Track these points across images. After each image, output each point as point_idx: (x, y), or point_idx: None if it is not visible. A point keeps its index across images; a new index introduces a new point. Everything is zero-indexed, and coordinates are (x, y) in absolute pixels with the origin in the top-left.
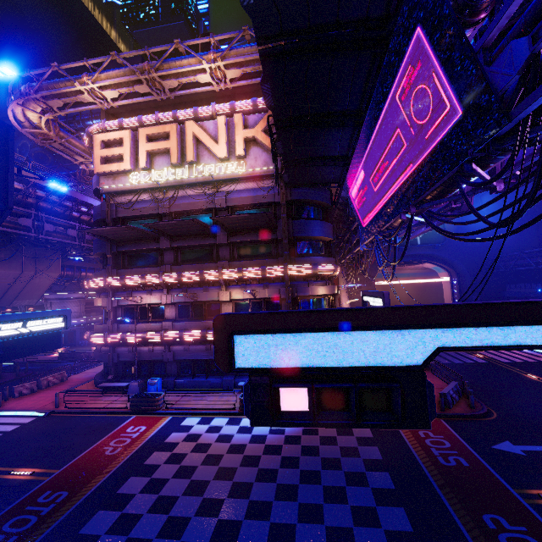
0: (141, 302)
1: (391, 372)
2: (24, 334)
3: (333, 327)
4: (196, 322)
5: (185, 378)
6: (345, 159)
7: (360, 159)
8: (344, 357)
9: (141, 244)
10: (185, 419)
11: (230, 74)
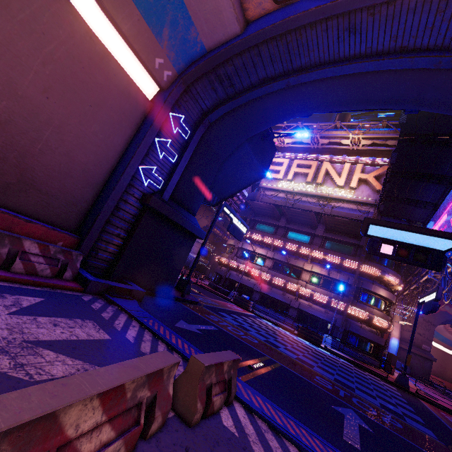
0: (255, 251)
1: (430, 249)
2: (237, 227)
3: (410, 230)
4: (283, 275)
5: (262, 306)
6: (435, 205)
7: (446, 206)
8: (412, 241)
9: (268, 219)
10: (263, 319)
11: (364, 142)
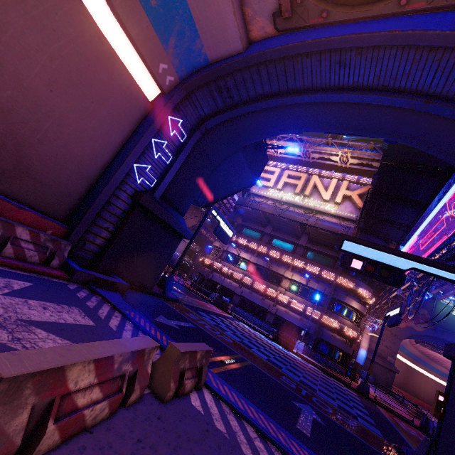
0: (239, 254)
1: (393, 267)
2: (224, 230)
3: (379, 249)
4: (264, 280)
5: (241, 309)
6: (408, 227)
7: (417, 229)
8: (379, 258)
9: (255, 225)
10: (240, 322)
11: (352, 161)
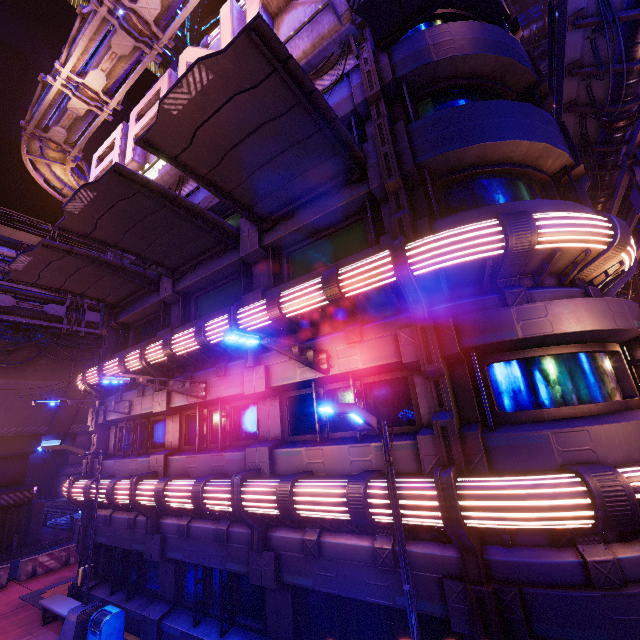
0: (131, 412)
1: None
2: None
3: None
4: (204, 455)
5: (183, 620)
6: None
7: None
8: None
9: (140, 301)
10: None
11: None
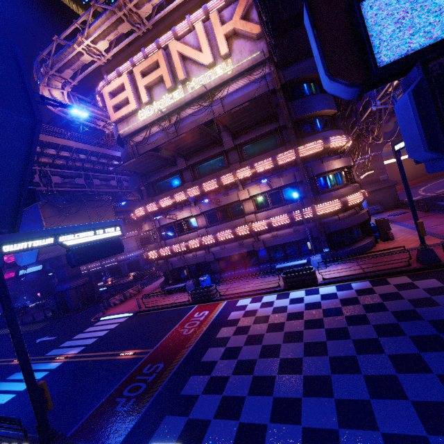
0: (177, 219)
1: None
2: (92, 241)
3: None
4: (225, 223)
5: (228, 272)
6: None
7: None
8: None
9: (163, 171)
10: (238, 301)
11: None
